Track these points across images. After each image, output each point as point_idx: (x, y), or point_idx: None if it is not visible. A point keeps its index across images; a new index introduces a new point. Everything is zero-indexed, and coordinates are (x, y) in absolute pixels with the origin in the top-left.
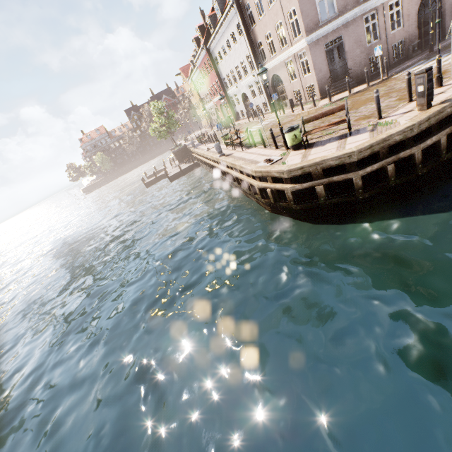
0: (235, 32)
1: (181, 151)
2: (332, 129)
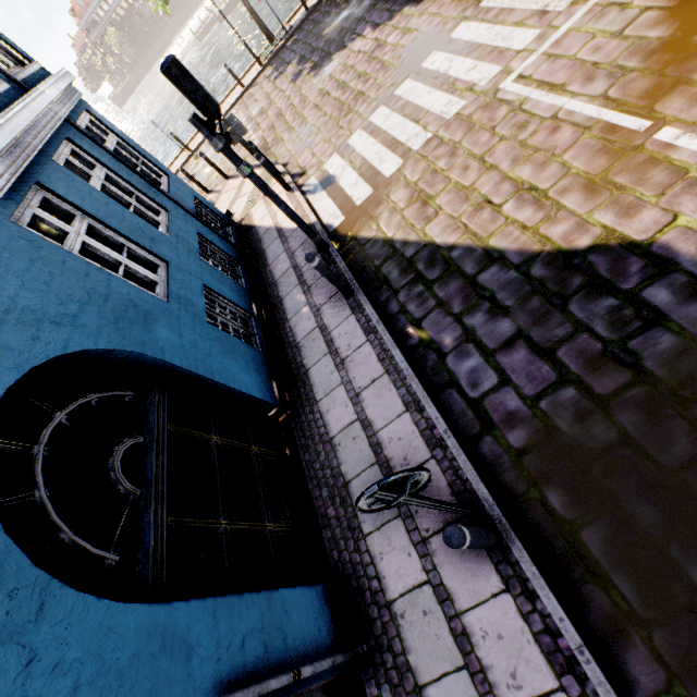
0: None
1: None
2: None
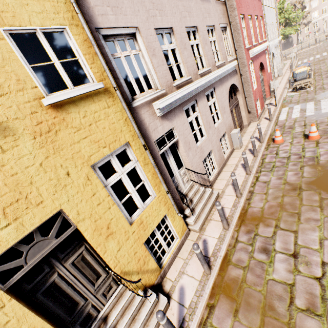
0: (271, 0)
1: None
2: (323, 45)
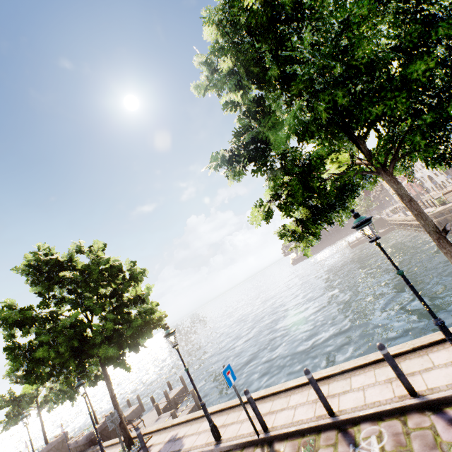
0: None
1: (378, 221)
2: None
